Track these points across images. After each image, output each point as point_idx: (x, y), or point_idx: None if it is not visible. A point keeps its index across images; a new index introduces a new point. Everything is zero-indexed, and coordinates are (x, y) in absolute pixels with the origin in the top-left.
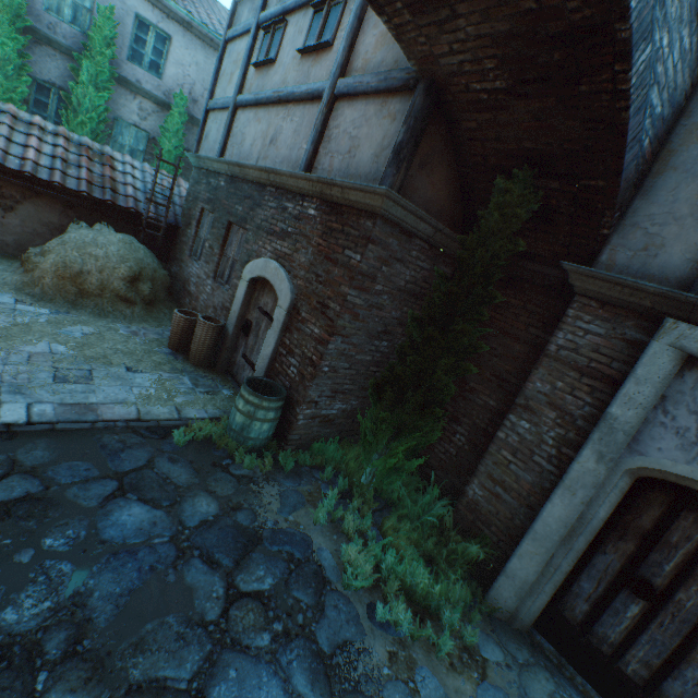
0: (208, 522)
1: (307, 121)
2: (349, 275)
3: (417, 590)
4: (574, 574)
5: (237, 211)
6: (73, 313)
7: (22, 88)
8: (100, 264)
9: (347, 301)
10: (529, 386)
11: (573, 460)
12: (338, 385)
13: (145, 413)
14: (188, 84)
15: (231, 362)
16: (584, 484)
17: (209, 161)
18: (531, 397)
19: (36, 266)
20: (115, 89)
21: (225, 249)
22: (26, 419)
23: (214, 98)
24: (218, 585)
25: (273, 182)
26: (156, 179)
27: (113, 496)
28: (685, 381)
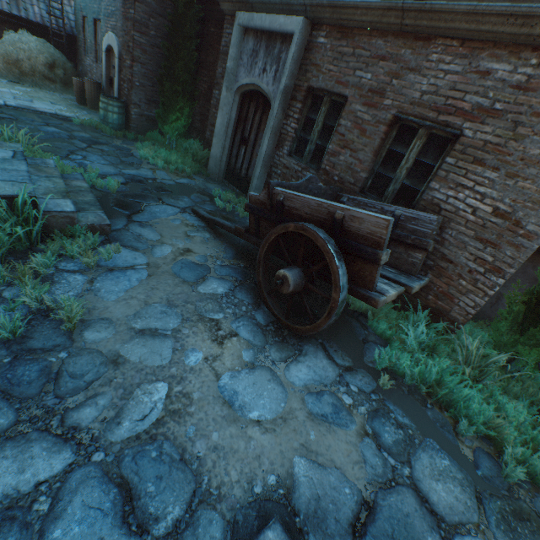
0: (85, 138)
1: None
2: (132, 24)
3: (172, 162)
4: (231, 149)
5: (95, 9)
6: (21, 84)
7: None
8: (28, 56)
9: (135, 40)
10: (217, 73)
11: (221, 95)
12: (150, 97)
13: (60, 114)
14: None
15: None
16: (225, 104)
17: None
18: (218, 78)
19: None
20: None
21: (97, 40)
22: (4, 104)
23: None
24: (85, 145)
25: None
26: None
27: (45, 126)
28: (245, 42)
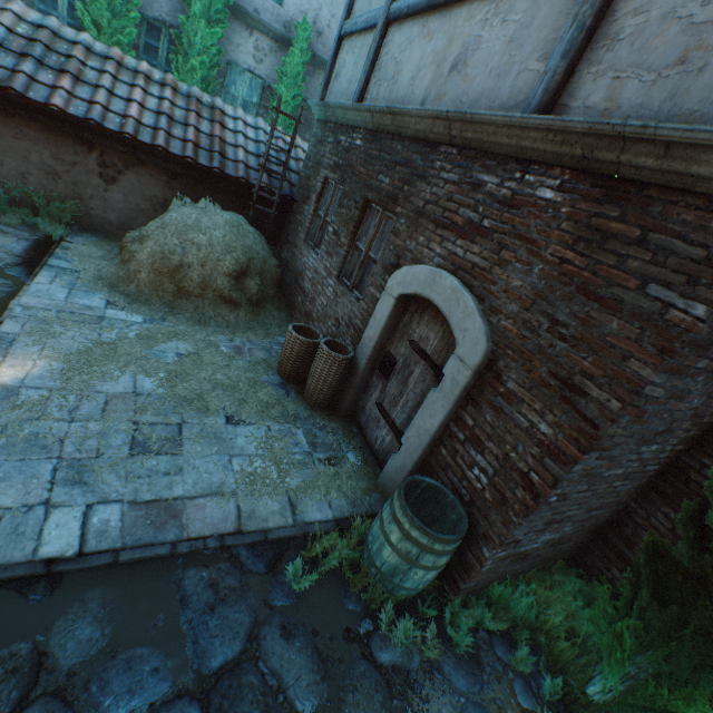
0: None
1: (543, 15)
2: (659, 343)
3: None
4: None
5: (380, 183)
6: (169, 320)
7: (129, 28)
8: (202, 255)
9: (639, 394)
10: None
11: None
12: (557, 513)
13: (247, 516)
14: (312, 10)
15: (357, 406)
16: None
17: (341, 110)
18: None
19: (132, 256)
20: (229, 24)
21: (355, 238)
22: (77, 546)
23: (351, 18)
24: None
25: (454, 138)
26: (271, 138)
27: None
28: None
